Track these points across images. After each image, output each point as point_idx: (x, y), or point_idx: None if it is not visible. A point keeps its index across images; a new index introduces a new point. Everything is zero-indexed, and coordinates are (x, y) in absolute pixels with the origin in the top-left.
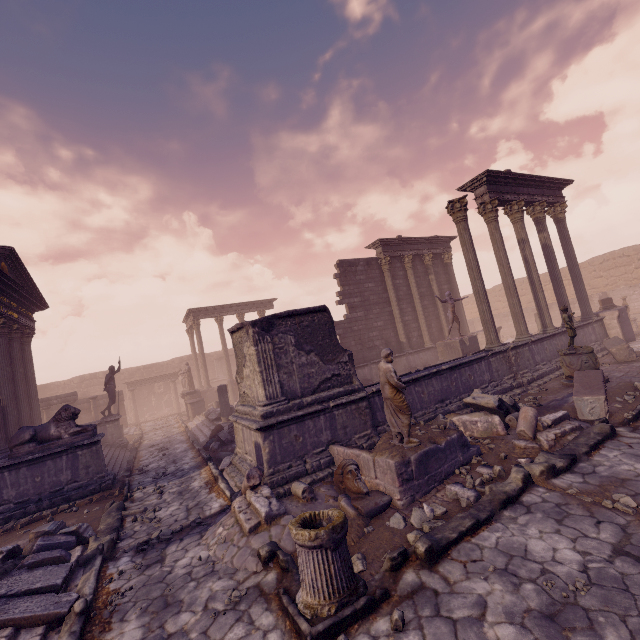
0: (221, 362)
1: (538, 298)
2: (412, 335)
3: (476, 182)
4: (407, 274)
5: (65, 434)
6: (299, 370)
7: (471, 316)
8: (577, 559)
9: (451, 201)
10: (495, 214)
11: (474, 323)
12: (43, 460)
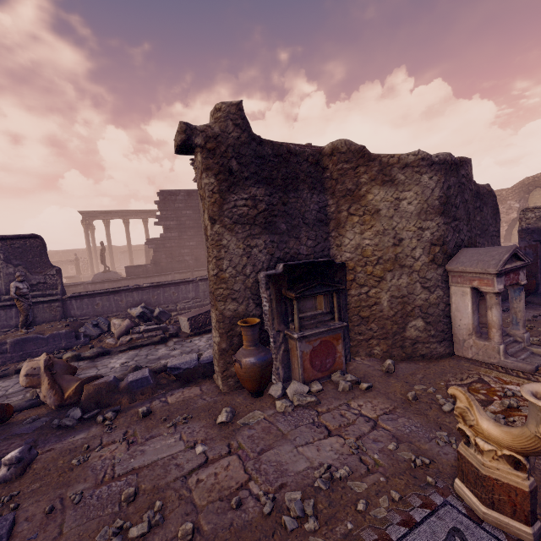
0: (124, 255)
1: None
2: None
3: None
4: None
5: None
6: (6, 277)
7: None
8: None
9: (192, 159)
10: None
11: None
12: None
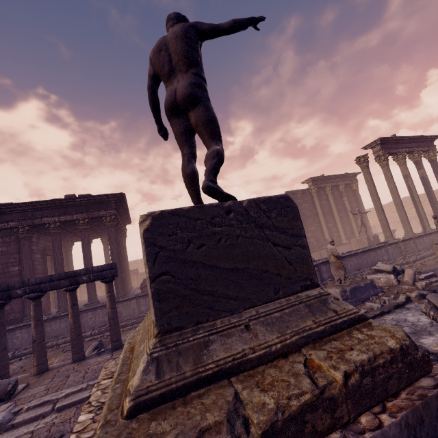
0: None
1: (419, 210)
2: (333, 235)
3: (373, 144)
4: (328, 197)
5: None
6: None
7: (373, 223)
8: (428, 321)
9: (358, 157)
10: (386, 162)
11: (375, 228)
12: None
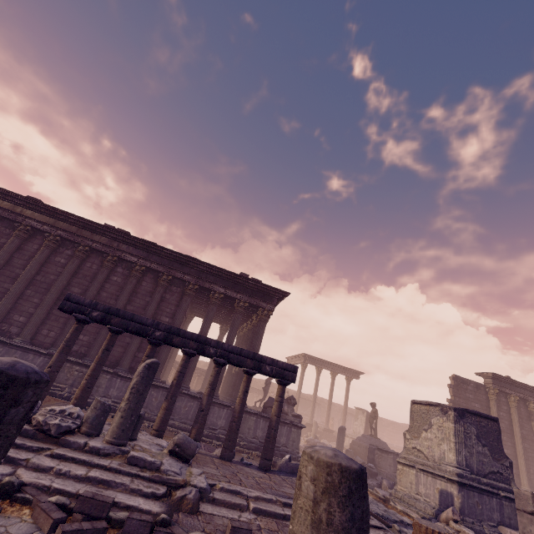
0: None
1: None
2: None
3: None
4: (510, 410)
5: (290, 413)
6: (476, 454)
7: None
8: None
9: None
10: None
11: None
12: None
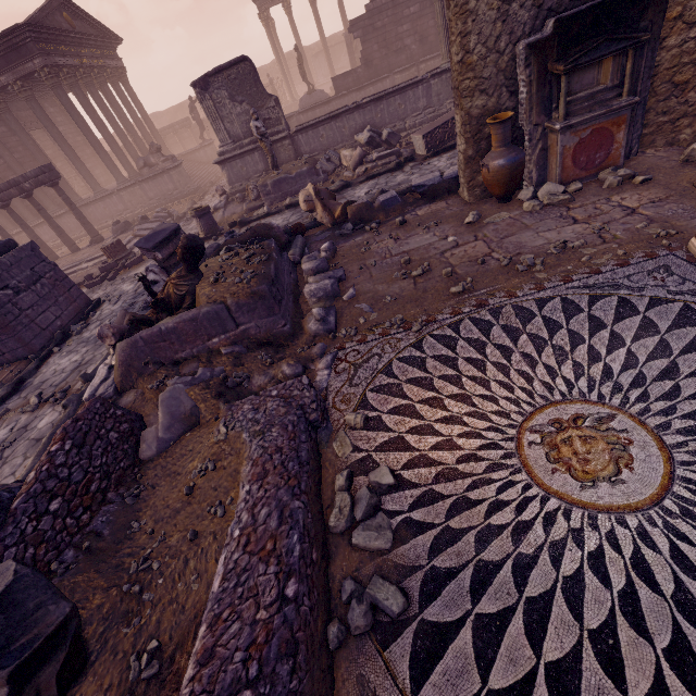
0: (318, 60)
1: None
2: None
3: None
4: None
5: (159, 162)
6: (238, 119)
7: None
8: None
9: None
10: None
11: None
12: (156, 178)
